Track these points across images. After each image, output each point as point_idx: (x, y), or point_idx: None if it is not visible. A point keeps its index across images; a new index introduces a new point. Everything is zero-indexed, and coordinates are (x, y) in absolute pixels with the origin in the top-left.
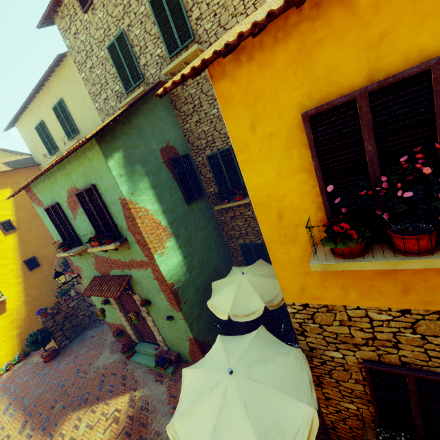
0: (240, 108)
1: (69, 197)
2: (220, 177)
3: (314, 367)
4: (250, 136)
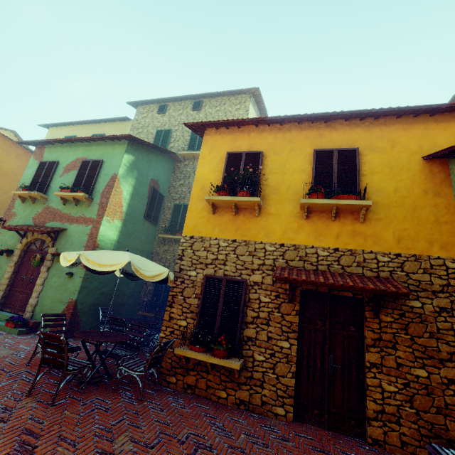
0: (209, 145)
1: (74, 162)
2: (175, 219)
3: (175, 287)
4: (208, 155)
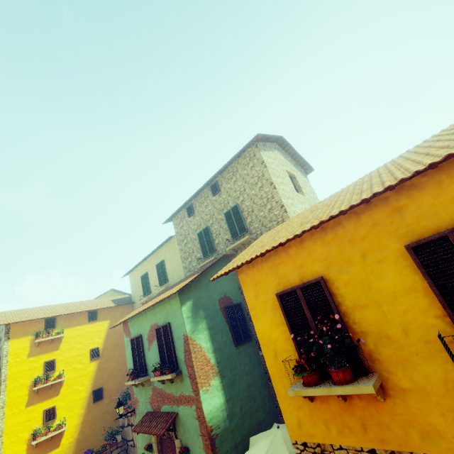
0: (250, 287)
1: (150, 331)
2: None
3: None
4: (255, 302)
